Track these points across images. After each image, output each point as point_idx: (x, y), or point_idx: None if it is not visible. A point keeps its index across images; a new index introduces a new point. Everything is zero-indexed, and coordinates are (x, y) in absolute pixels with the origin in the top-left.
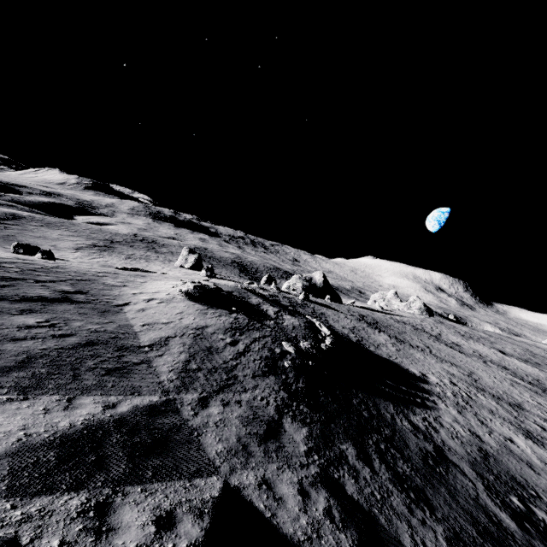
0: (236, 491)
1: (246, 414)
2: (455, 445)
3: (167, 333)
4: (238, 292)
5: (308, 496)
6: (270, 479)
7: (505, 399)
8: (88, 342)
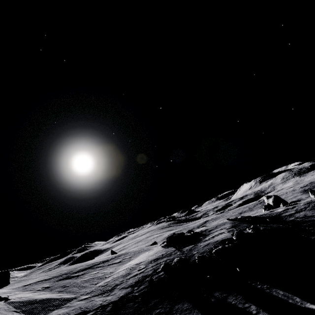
0: None
1: (83, 306)
2: None
3: (123, 269)
4: (216, 226)
5: None
6: None
7: None
8: (94, 277)
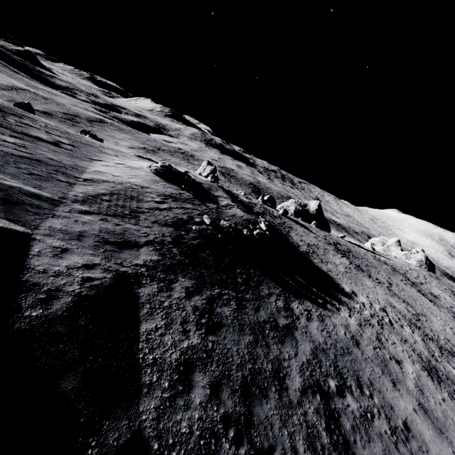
0: (29, 239)
1: (114, 230)
2: (317, 334)
3: (108, 179)
4: (210, 186)
5: (89, 268)
6: (72, 251)
7: (439, 343)
8: (37, 160)
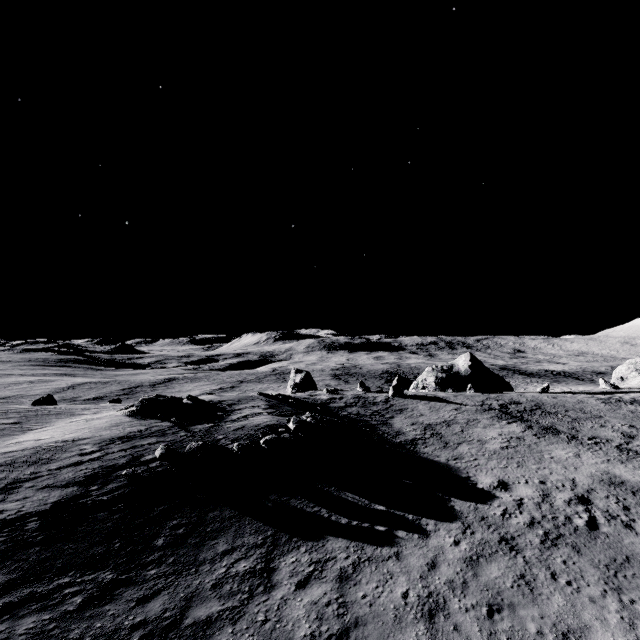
0: None
1: None
2: (301, 617)
3: (18, 448)
4: (239, 400)
5: None
6: None
7: None
8: None
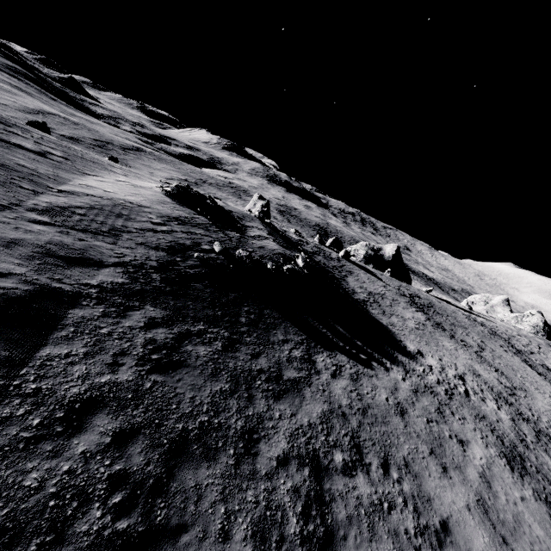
0: None
1: (72, 244)
2: (341, 394)
3: (94, 194)
4: (243, 216)
5: None
6: None
7: (539, 425)
8: None
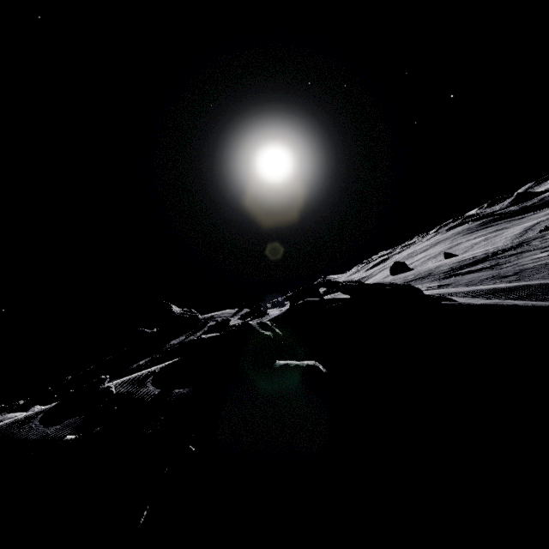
0: None
1: None
2: None
3: None
4: None
5: None
6: None
7: None
8: None
